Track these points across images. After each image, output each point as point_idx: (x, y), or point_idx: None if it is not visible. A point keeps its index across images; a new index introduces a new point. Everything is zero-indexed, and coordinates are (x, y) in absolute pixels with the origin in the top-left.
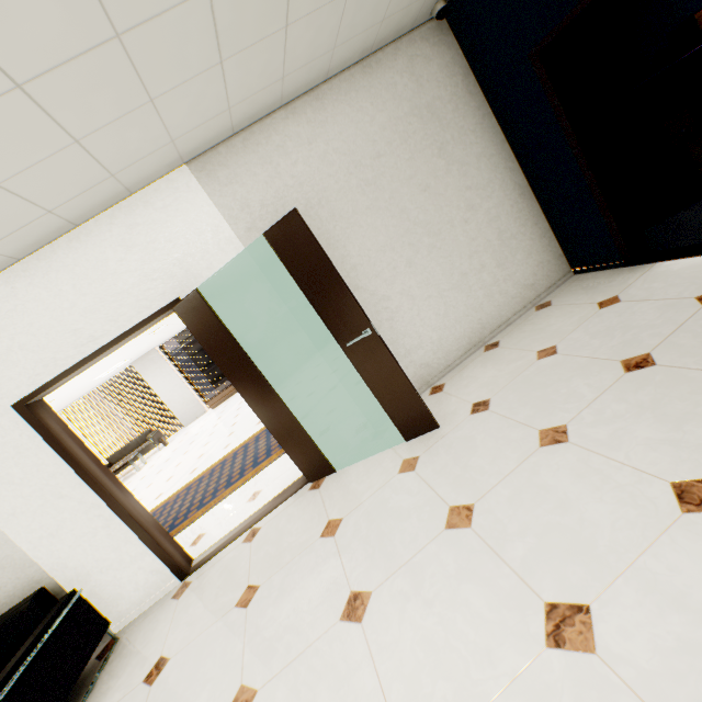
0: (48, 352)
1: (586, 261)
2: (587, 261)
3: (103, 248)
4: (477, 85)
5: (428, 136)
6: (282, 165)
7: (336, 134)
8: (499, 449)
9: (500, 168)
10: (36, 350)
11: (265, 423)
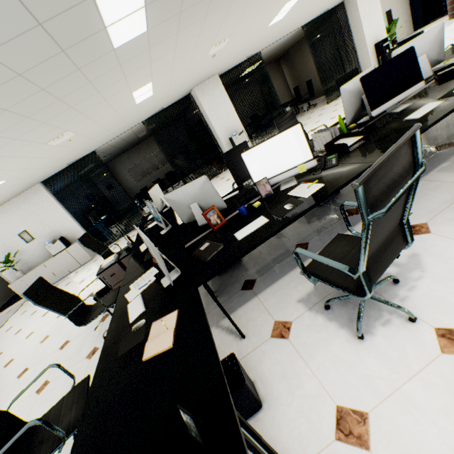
0: None
1: (416, 29)
2: (416, 28)
3: None
4: None
5: (399, 3)
6: (381, 5)
7: (388, 1)
8: None
9: (407, 10)
10: None
11: None
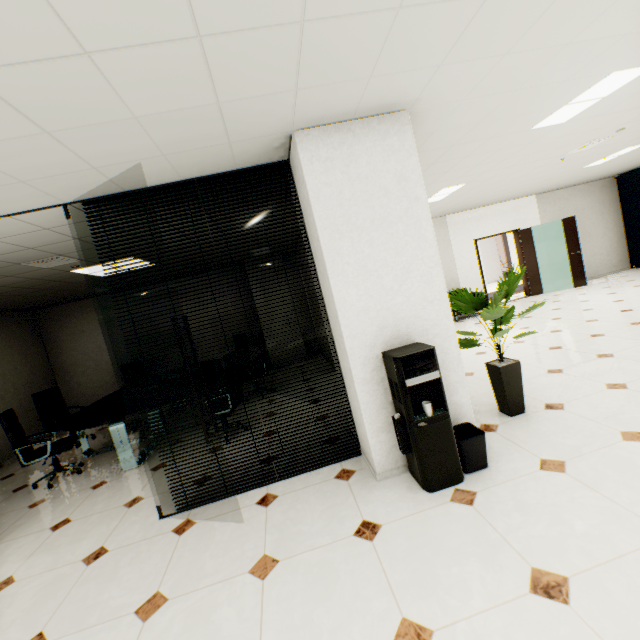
0: (486, 230)
1: (637, 264)
2: (637, 264)
3: (508, 209)
4: (618, 199)
5: (599, 209)
6: (557, 203)
7: (574, 200)
8: (613, 283)
9: (617, 226)
10: (484, 228)
11: (527, 272)
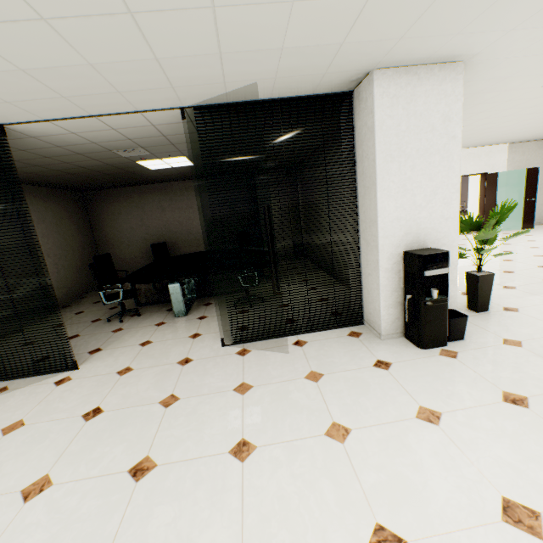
0: None
1: None
2: None
3: (482, 154)
4: None
5: None
6: (525, 154)
7: (541, 152)
8: None
9: None
10: None
11: (485, 211)
